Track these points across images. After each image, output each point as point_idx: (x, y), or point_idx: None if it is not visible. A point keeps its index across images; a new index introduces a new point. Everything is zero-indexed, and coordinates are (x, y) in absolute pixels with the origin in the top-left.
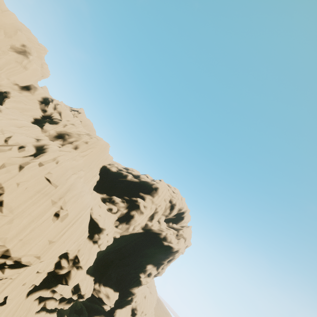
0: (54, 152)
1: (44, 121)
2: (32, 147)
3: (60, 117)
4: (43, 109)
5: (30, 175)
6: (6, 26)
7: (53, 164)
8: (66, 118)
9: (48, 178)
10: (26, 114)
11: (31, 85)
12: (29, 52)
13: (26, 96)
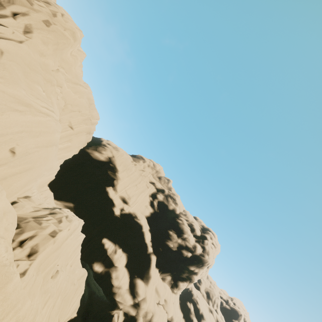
0: None
1: None
2: None
3: None
4: None
5: None
6: None
7: None
8: None
9: None
10: None
11: None
12: None
13: None
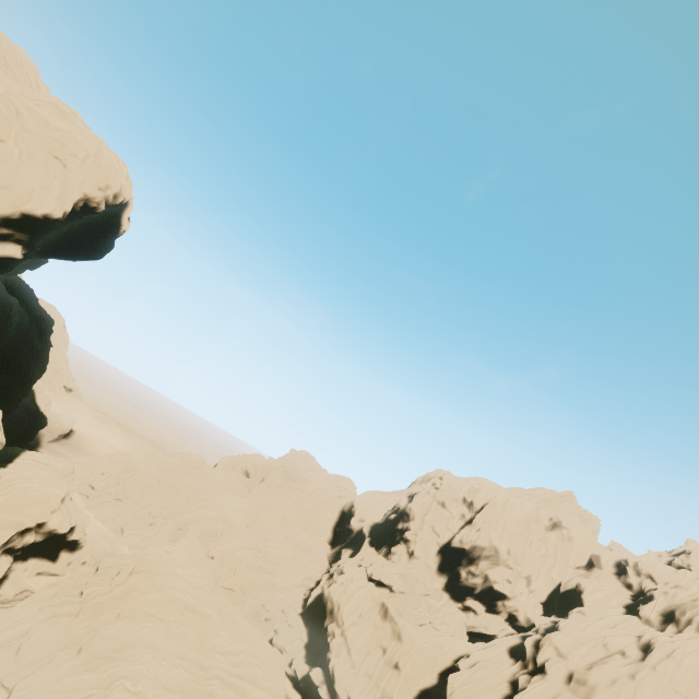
0: (663, 646)
1: (637, 604)
2: (636, 649)
3: (654, 584)
4: (626, 584)
5: (651, 687)
6: (530, 516)
7: (670, 665)
8: (663, 581)
9: (677, 689)
10: (610, 605)
11: (591, 556)
12: (559, 521)
13: (597, 576)
